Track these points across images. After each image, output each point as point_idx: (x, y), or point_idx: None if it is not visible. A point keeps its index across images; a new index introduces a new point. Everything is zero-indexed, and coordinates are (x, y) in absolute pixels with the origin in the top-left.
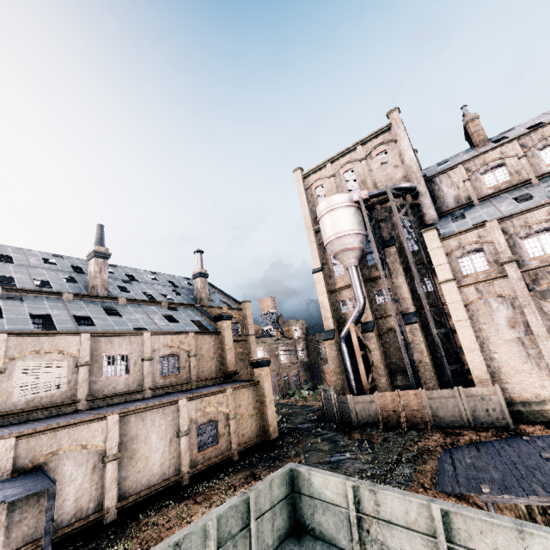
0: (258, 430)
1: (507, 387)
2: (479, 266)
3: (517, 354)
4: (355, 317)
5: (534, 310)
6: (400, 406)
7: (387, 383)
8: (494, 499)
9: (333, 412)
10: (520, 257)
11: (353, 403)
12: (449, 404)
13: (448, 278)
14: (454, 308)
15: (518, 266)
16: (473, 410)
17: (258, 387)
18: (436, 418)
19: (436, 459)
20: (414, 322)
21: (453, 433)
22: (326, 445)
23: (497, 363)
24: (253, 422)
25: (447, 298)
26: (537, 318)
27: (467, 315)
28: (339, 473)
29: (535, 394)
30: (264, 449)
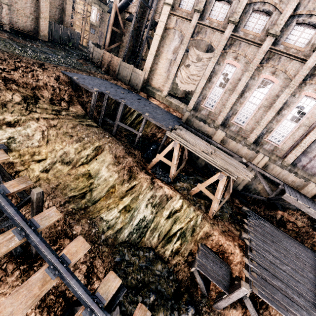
0: (32, 28)
1: (153, 79)
2: (189, 7)
3: (165, 67)
4: (123, 2)
5: (184, 48)
6: (109, 62)
7: (123, 57)
8: (75, 81)
9: (88, 52)
10: (206, 13)
11: (93, 50)
12: (126, 71)
13: (169, 2)
14: (159, 26)
15: (200, 19)
16: (132, 78)
17: (38, 3)
18: (119, 75)
19: (88, 75)
20: (150, 29)
21: (115, 80)
22: (61, 54)
23: (157, 67)
24: (29, 21)
25: (161, 17)
26: (182, 53)
27: (163, 35)
28: (38, 52)
29: (158, 87)
30: (28, 37)
